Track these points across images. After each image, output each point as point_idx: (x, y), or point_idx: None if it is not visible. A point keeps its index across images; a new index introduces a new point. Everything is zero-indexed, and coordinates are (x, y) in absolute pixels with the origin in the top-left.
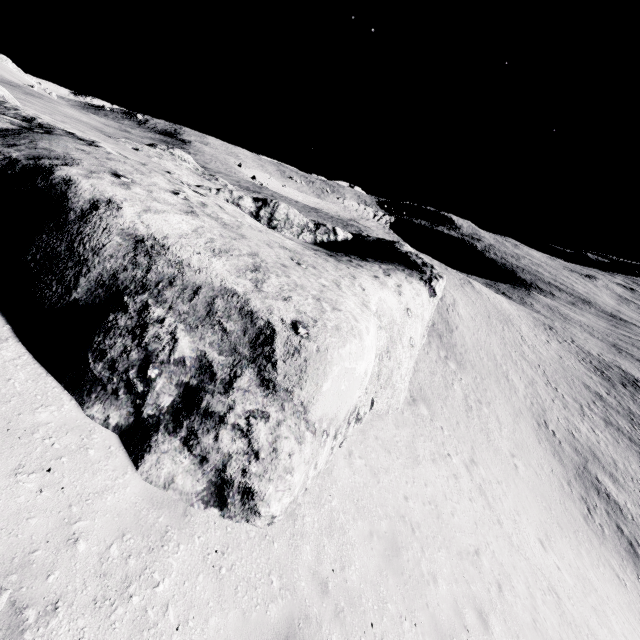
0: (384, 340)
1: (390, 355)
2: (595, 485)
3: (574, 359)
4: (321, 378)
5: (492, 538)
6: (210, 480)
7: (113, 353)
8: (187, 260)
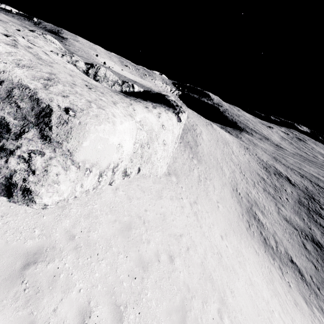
0: (144, 137)
1: (149, 146)
2: (254, 215)
3: (255, 162)
4: (81, 139)
5: (193, 231)
6: (1, 183)
7: None
8: None
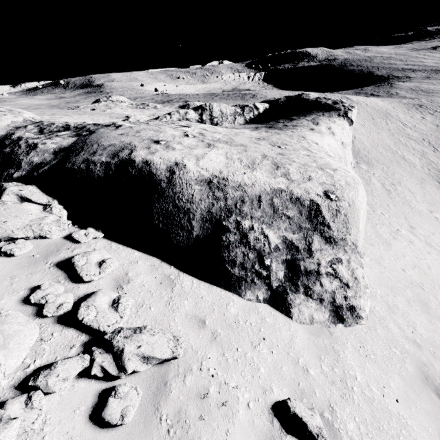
0: None
1: None
2: None
3: None
4: (357, 222)
5: None
6: (329, 310)
7: (239, 259)
8: (242, 181)
